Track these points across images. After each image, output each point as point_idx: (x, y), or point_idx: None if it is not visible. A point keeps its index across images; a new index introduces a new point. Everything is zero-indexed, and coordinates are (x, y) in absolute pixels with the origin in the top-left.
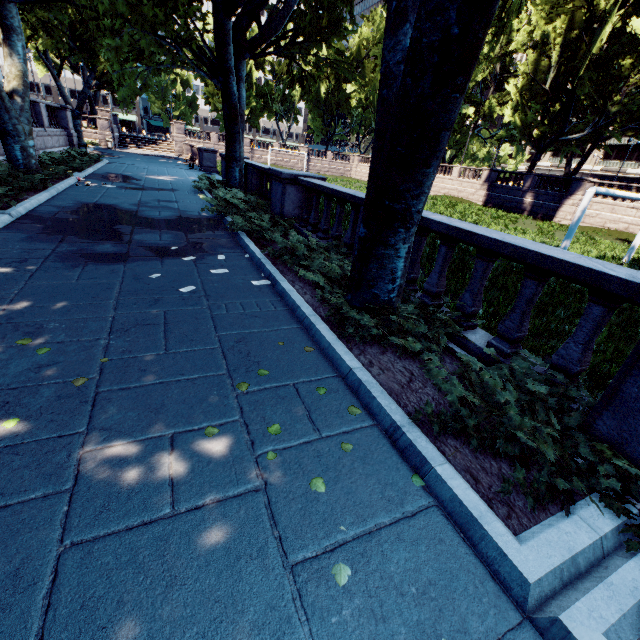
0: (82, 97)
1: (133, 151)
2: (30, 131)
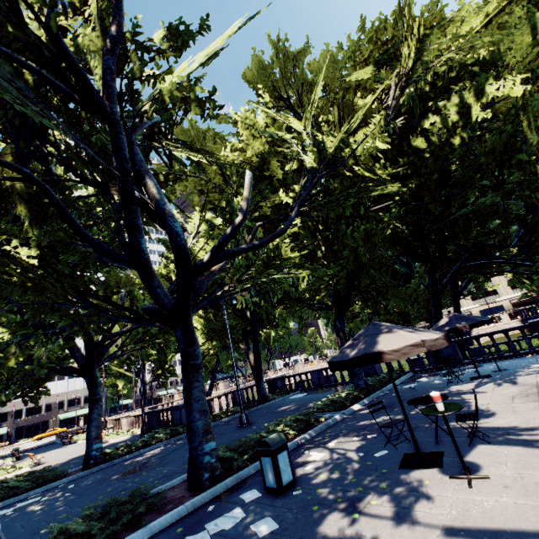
0: (213, 380)
1: None
2: None
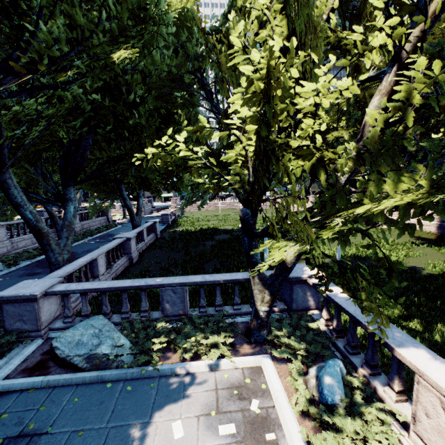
0: None
1: (151, 215)
2: None
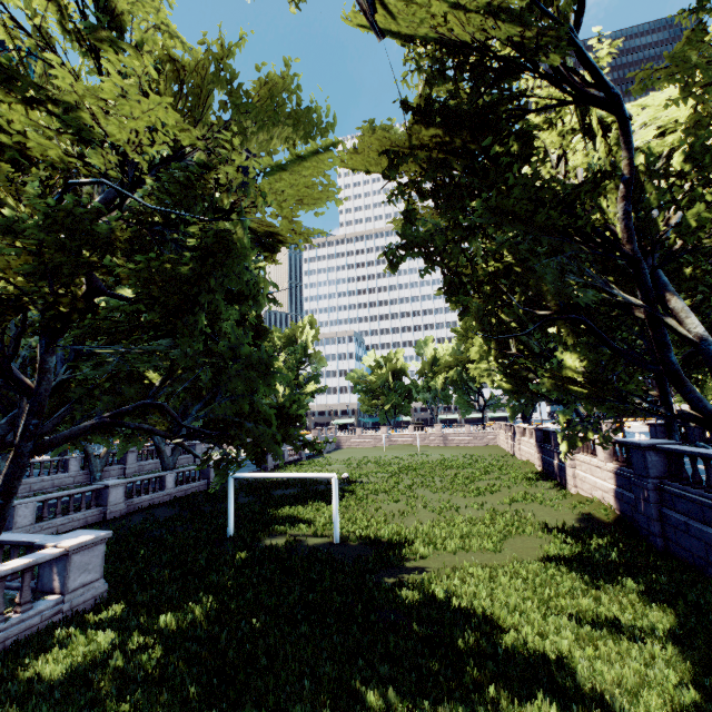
0: None
1: None
2: (101, 469)
